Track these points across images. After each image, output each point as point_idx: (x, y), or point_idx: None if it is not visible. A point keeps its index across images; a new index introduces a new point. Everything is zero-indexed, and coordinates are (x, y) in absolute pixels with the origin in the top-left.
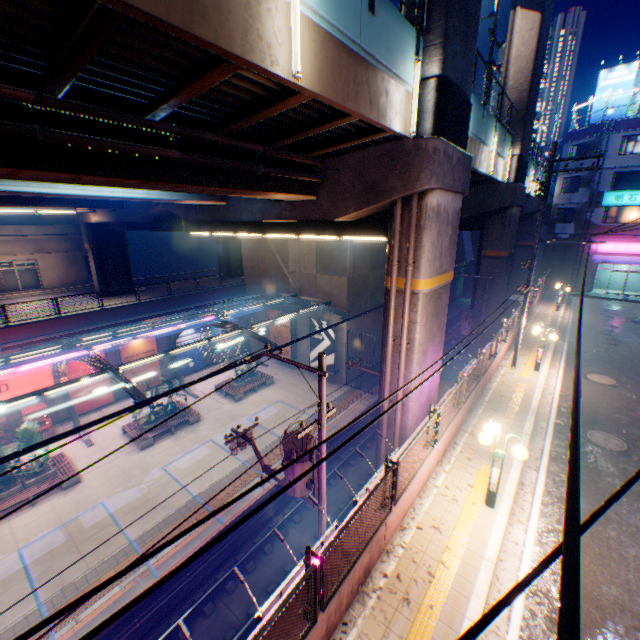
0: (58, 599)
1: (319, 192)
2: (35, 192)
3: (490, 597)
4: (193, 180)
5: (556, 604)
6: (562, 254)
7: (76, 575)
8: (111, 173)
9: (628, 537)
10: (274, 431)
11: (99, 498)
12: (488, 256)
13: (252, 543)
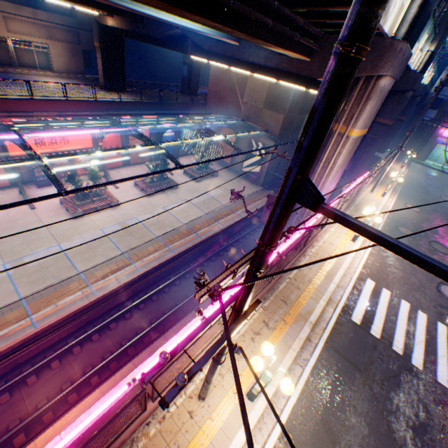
0: (130, 252)
1: (313, 57)
2: (151, 15)
3: (348, 266)
4: (267, 39)
5: (371, 272)
6: (419, 132)
7: (135, 245)
8: (240, 30)
9: (403, 261)
10: (221, 203)
11: (133, 215)
12: (379, 123)
13: (213, 251)
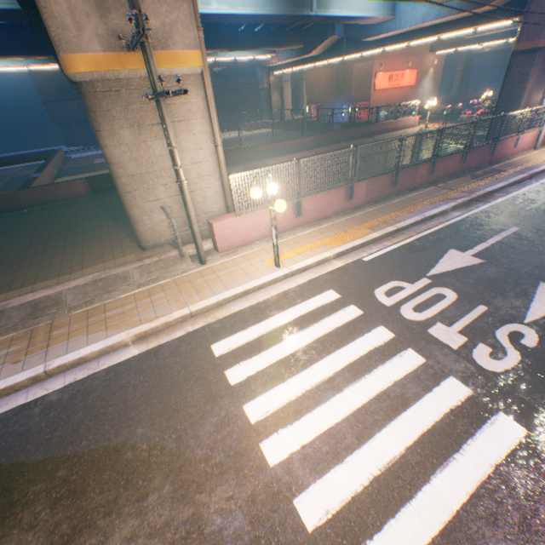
0: None
1: None
2: None
3: None
4: None
5: None
6: None
7: None
8: None
9: None
10: None
11: None
12: None
13: None
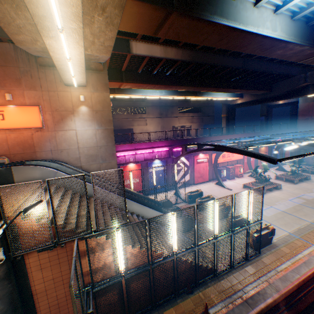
0: None
1: None
2: None
3: None
4: None
5: None
6: None
7: None
8: None
9: None
10: None
11: (299, 193)
12: None
13: None
